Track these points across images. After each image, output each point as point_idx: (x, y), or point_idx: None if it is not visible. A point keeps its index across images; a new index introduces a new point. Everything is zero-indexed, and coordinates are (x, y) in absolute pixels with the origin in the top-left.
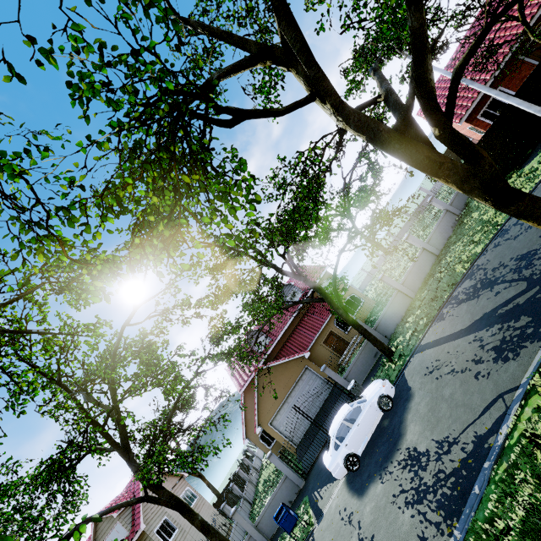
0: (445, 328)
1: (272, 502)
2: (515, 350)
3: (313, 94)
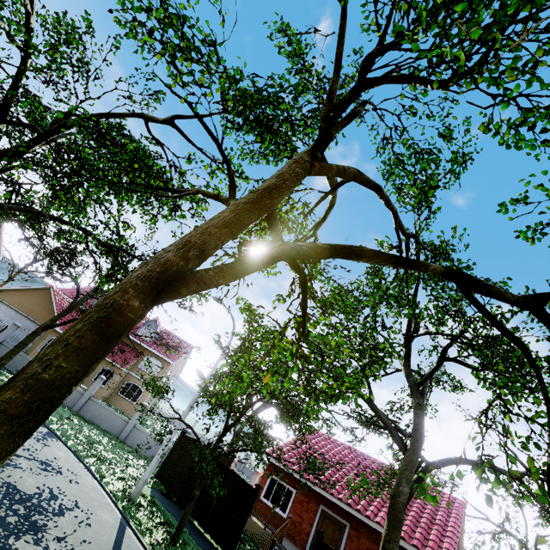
0: None
1: None
2: None
3: None
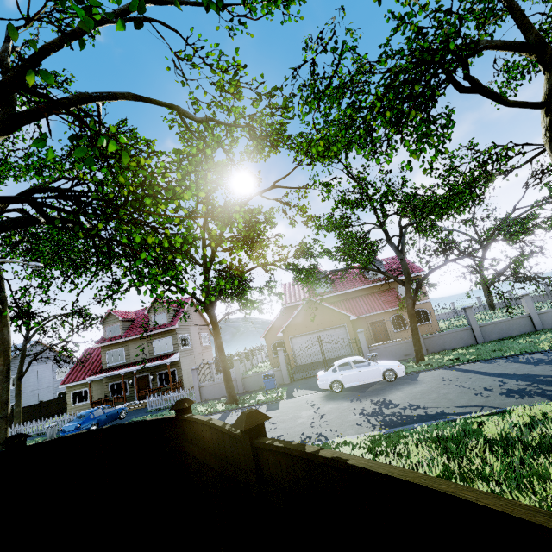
0: (484, 368)
1: (261, 375)
2: (524, 396)
3: (545, 103)
